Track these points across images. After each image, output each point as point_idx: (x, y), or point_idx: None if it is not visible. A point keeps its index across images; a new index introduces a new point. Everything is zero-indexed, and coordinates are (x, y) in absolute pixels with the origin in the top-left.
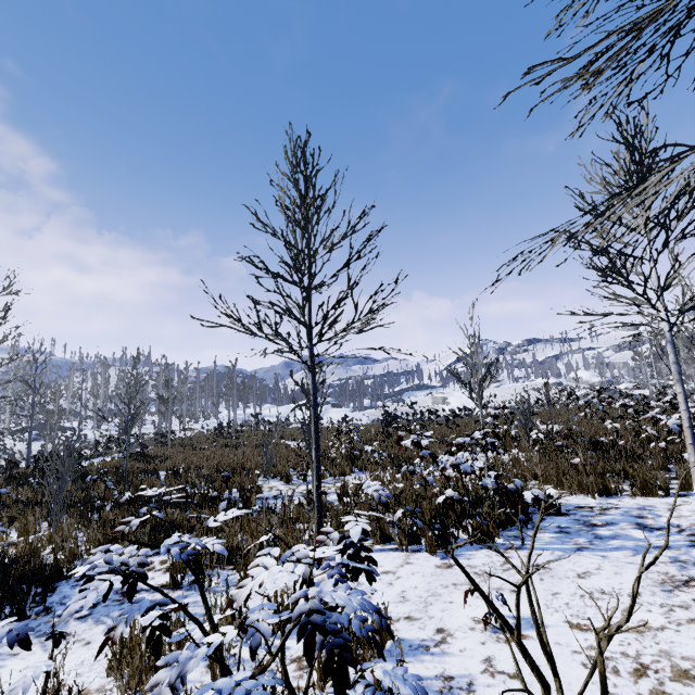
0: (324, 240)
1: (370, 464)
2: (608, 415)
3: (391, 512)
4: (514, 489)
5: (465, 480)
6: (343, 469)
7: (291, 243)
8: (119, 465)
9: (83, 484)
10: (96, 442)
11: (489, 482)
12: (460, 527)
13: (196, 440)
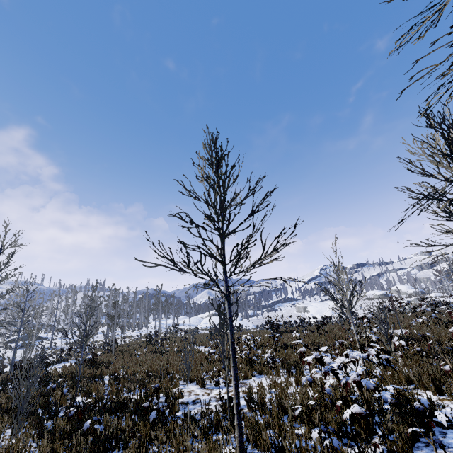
0: (233, 199)
1: (266, 368)
2: (440, 320)
3: (298, 422)
4: (421, 408)
5: (353, 386)
6: (246, 374)
7: (208, 203)
8: (75, 370)
9: (45, 390)
10: (61, 350)
11: (388, 396)
12: (368, 442)
13: (132, 347)
